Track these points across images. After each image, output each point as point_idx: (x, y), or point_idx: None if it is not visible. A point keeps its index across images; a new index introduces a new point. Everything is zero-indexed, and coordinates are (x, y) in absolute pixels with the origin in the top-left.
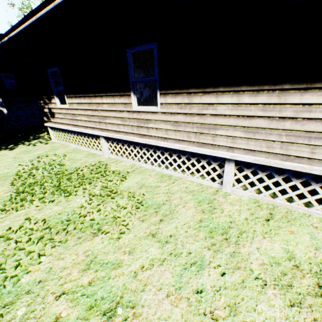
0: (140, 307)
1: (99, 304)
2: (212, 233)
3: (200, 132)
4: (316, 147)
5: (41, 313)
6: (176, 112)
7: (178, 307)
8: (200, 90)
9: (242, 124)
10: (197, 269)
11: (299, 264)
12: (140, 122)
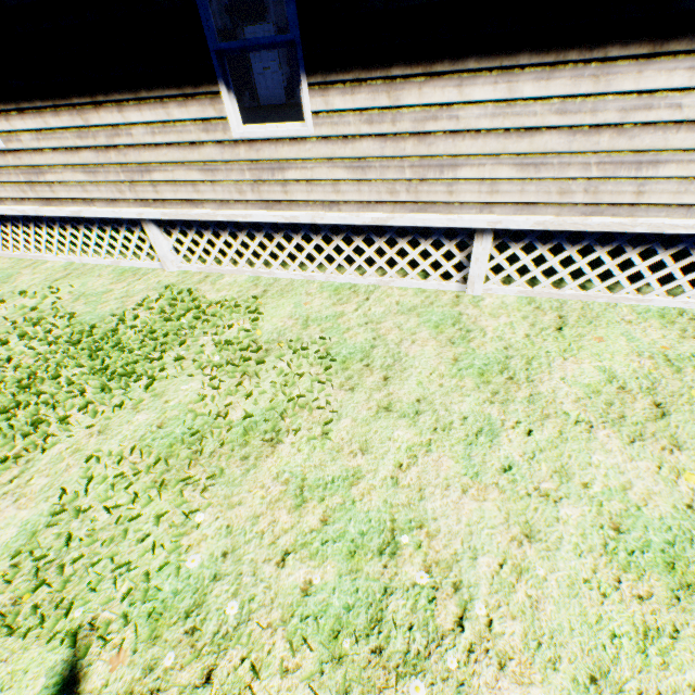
0: (432, 522)
1: (364, 544)
2: (484, 375)
3: (420, 178)
4: (647, 182)
5: (270, 596)
6: (359, 135)
7: (488, 500)
8: (419, 70)
9: (515, 149)
10: (490, 439)
11: (624, 385)
12: (258, 168)
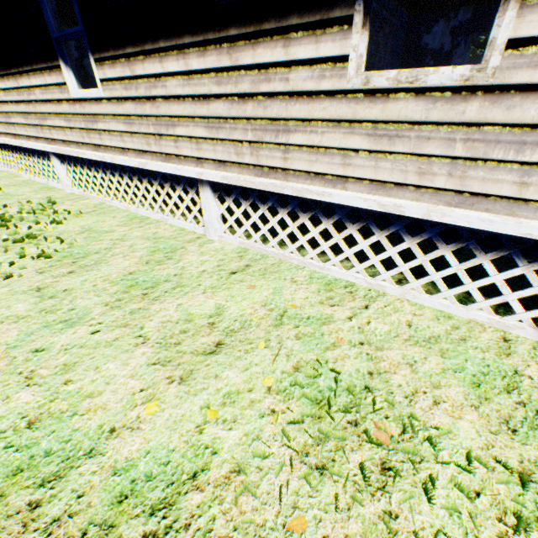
0: None
1: None
2: (132, 287)
3: (159, 134)
4: (288, 148)
5: None
6: (123, 98)
7: None
8: (139, 50)
9: (201, 113)
10: (64, 328)
11: (218, 322)
12: (87, 120)
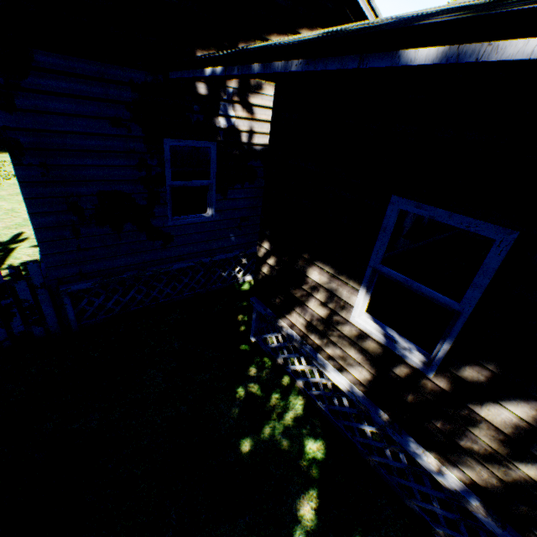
0: None
1: None
2: None
3: None
4: None
5: None
6: None
7: None
8: None
9: None
10: None
11: None
12: None
